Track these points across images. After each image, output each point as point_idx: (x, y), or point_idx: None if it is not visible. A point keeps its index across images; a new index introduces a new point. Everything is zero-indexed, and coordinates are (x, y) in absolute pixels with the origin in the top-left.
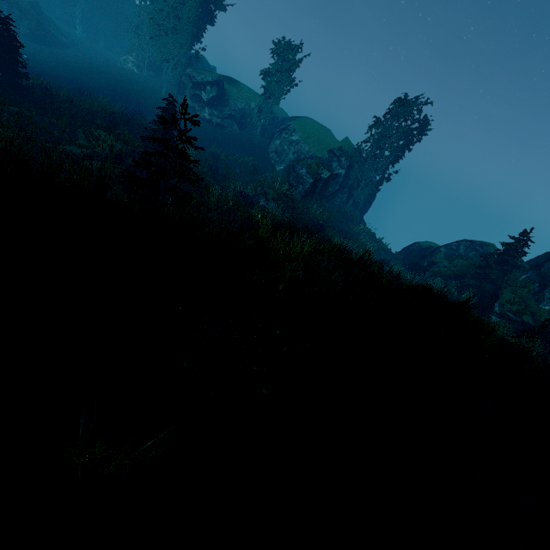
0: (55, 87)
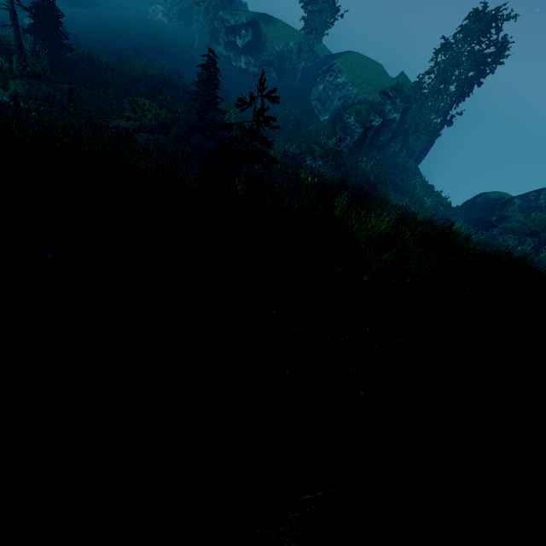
0: (95, 55)
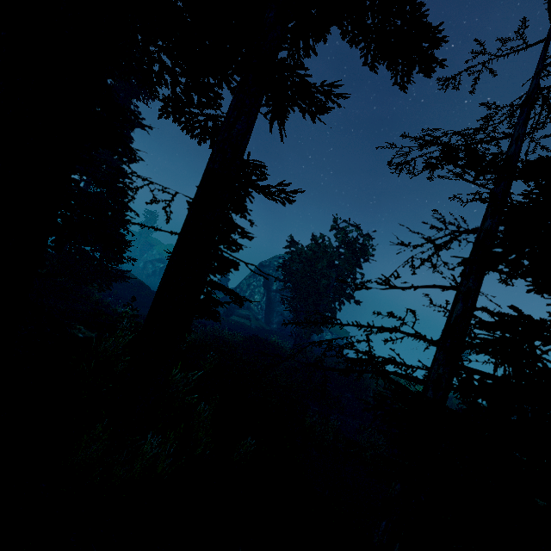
0: None
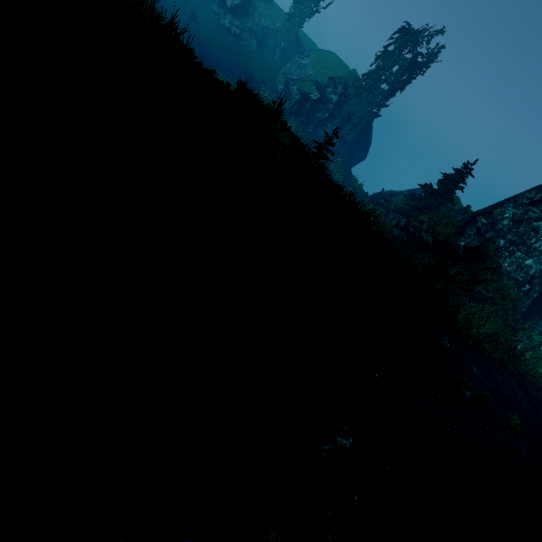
0: None
